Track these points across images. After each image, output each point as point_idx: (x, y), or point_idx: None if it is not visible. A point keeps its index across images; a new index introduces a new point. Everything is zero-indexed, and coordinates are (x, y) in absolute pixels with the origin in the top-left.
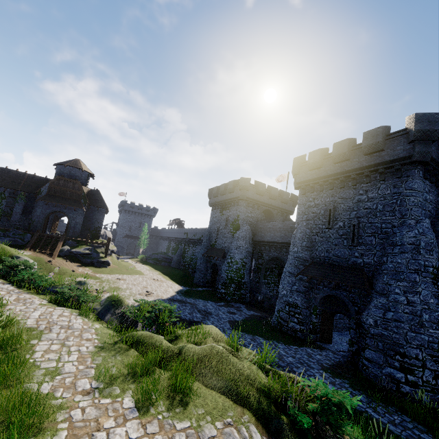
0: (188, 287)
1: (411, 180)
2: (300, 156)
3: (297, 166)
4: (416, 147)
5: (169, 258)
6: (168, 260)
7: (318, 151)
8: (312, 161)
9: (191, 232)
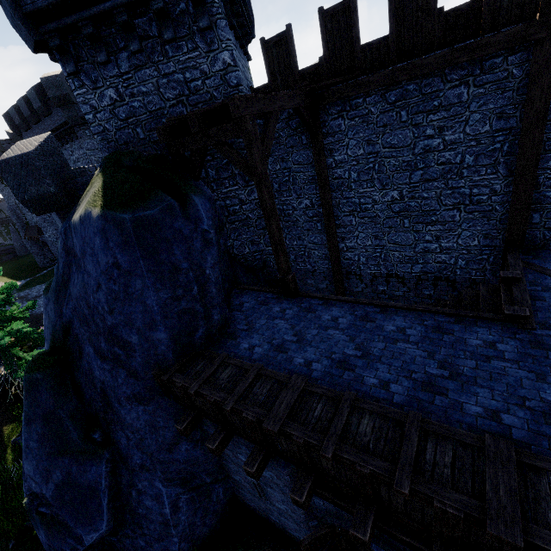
0: (30, 277)
1: (84, 141)
2: (7, 112)
3: (13, 125)
4: (64, 114)
5: (9, 249)
6: (10, 251)
7: (14, 110)
8: (18, 122)
9: (4, 208)
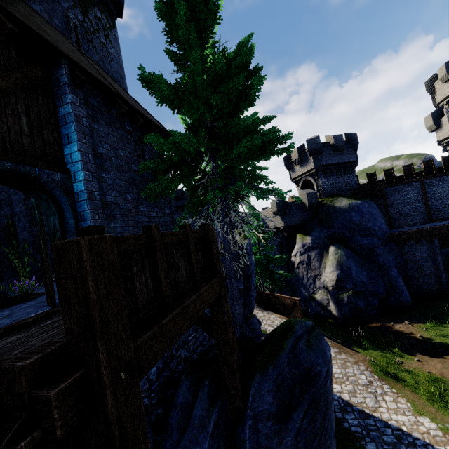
0: None
1: None
2: None
3: None
4: None
5: None
6: None
7: None
8: None
9: None
